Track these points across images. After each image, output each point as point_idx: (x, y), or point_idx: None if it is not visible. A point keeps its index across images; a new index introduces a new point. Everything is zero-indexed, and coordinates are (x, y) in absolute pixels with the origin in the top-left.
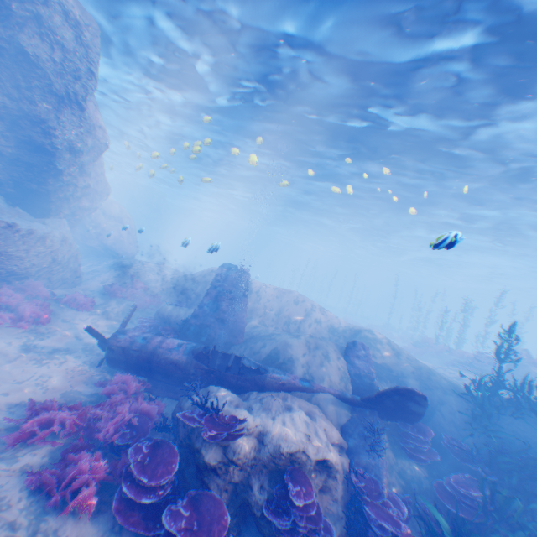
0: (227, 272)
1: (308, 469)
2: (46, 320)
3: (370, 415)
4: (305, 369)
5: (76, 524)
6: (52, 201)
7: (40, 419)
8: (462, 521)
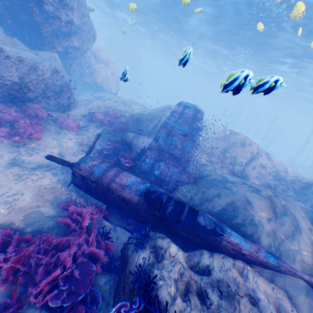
0: (183, 110)
1: None
2: (37, 138)
3: None
4: (271, 241)
5: None
6: (42, 35)
7: None
8: None
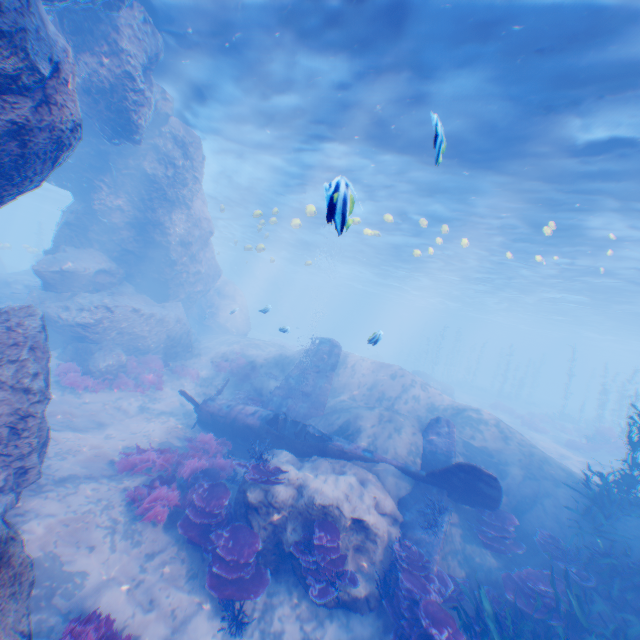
0: (316, 344)
1: (342, 524)
2: (159, 388)
3: (435, 493)
4: (371, 440)
5: (154, 530)
6: (169, 287)
7: (141, 457)
8: (522, 614)
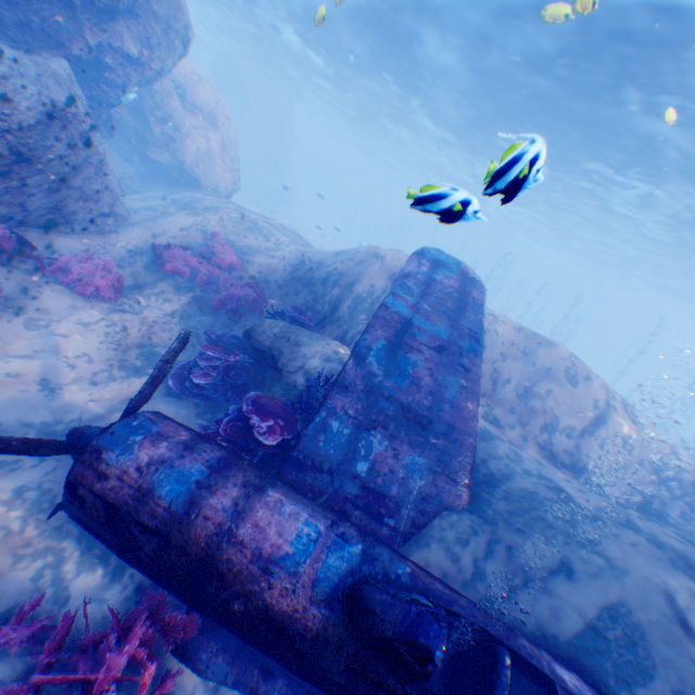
0: (431, 273)
1: None
2: None
3: None
4: None
5: None
6: None
7: None
8: None
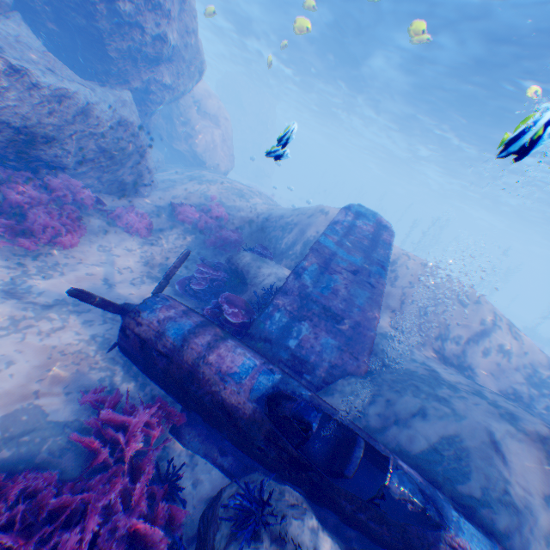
0: (354, 221)
1: None
2: (67, 244)
3: None
4: None
5: None
6: (108, 55)
7: None
8: None
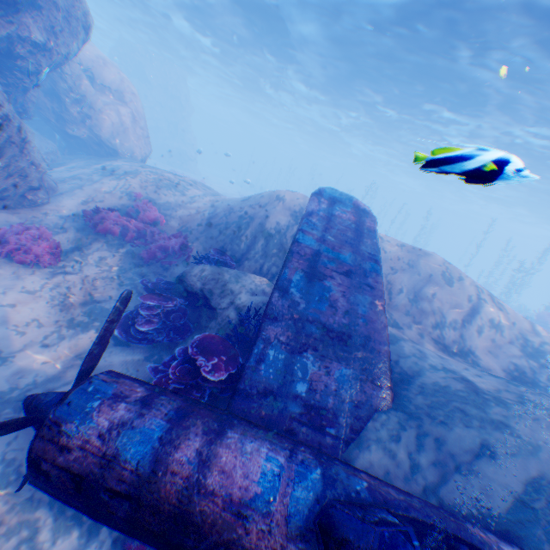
0: (330, 209)
1: None
2: None
3: None
4: None
5: None
6: None
7: None
8: None
